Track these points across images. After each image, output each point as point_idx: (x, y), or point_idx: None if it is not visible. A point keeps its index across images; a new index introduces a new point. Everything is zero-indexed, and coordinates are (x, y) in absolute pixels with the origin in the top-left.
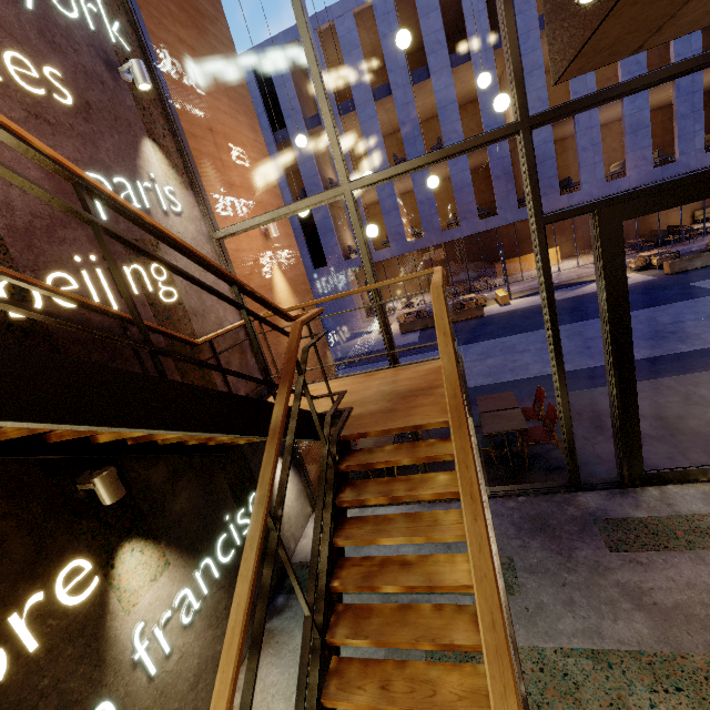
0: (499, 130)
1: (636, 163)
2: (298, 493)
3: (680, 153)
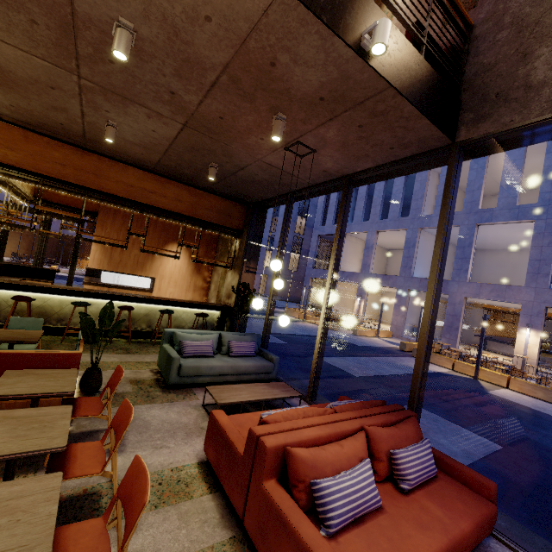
0: None
1: None
2: None
3: None
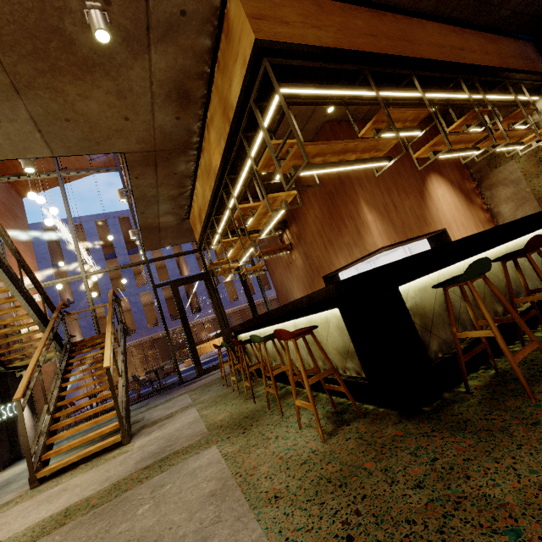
0: (139, 262)
1: (241, 294)
2: (32, 426)
3: (257, 291)
